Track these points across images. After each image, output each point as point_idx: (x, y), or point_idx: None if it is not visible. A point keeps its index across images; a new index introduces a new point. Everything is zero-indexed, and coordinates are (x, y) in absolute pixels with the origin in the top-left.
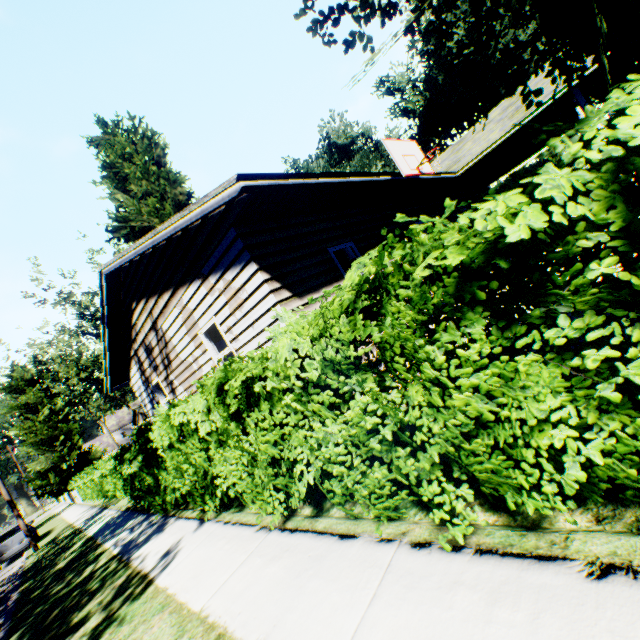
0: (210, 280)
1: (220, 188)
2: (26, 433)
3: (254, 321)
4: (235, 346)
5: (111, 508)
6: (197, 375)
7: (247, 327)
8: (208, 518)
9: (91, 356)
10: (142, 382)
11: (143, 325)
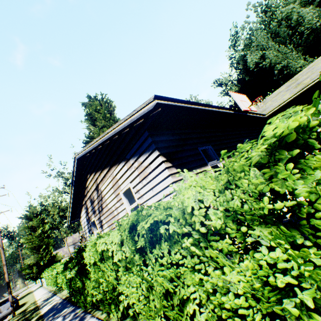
0: (130, 161)
1: (143, 104)
2: (28, 242)
3: (153, 186)
4: (140, 201)
5: (58, 295)
6: (116, 218)
7: (149, 190)
8: None
9: (66, 204)
10: (86, 219)
11: (91, 187)
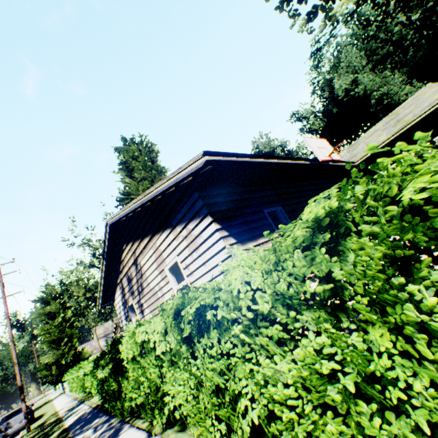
0: (177, 229)
1: (190, 161)
2: (45, 333)
3: (206, 260)
4: (190, 279)
5: (86, 403)
6: (160, 300)
7: (200, 265)
8: (155, 432)
9: (95, 282)
10: (122, 303)
11: (128, 261)
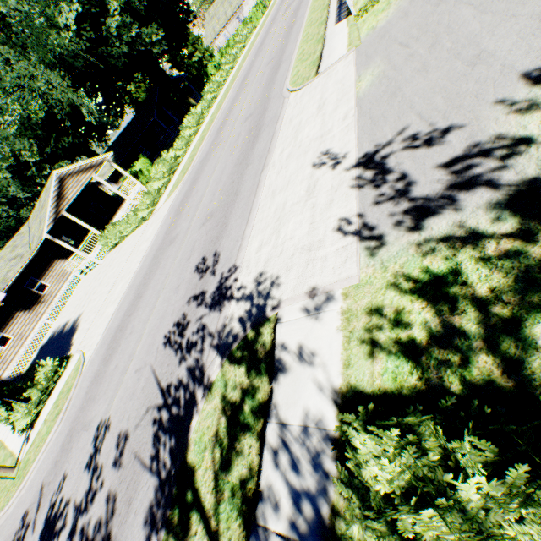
0: None
1: None
2: None
3: None
4: None
5: None
6: None
7: None
8: None
9: None
10: None
11: None
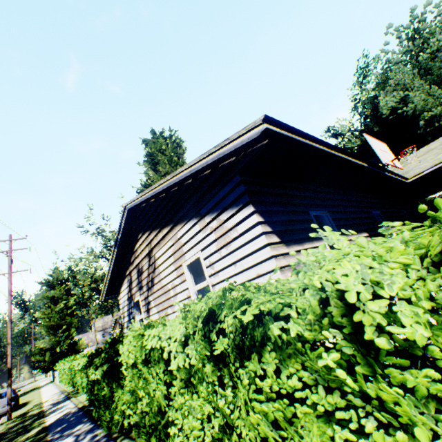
0: (205, 219)
1: (243, 130)
2: (45, 317)
3: (238, 260)
4: (212, 281)
5: (72, 400)
6: (171, 301)
7: (229, 264)
8: None
9: (102, 273)
10: (127, 297)
11: (141, 252)
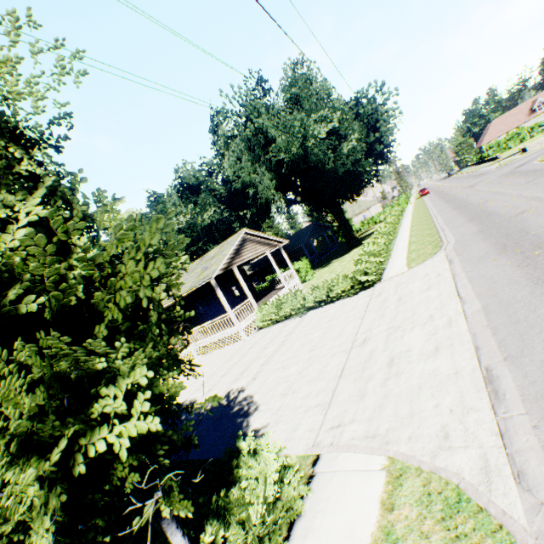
0: None
1: None
2: None
3: None
4: None
5: None
6: None
7: None
8: None
9: None
10: None
11: None
